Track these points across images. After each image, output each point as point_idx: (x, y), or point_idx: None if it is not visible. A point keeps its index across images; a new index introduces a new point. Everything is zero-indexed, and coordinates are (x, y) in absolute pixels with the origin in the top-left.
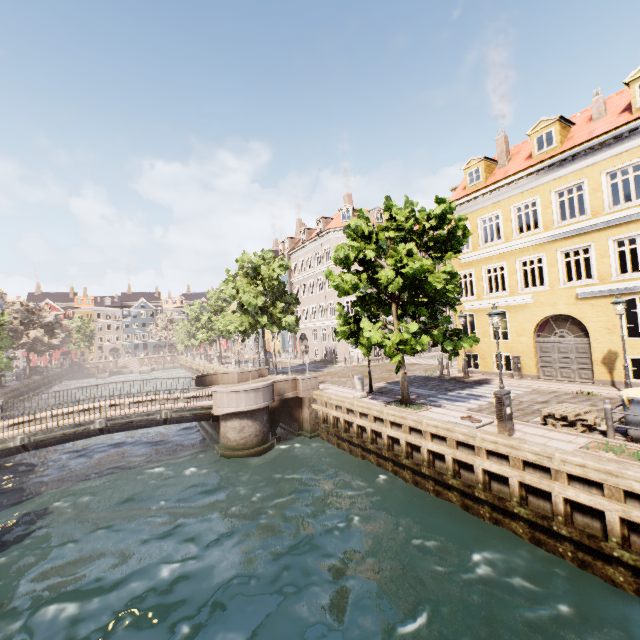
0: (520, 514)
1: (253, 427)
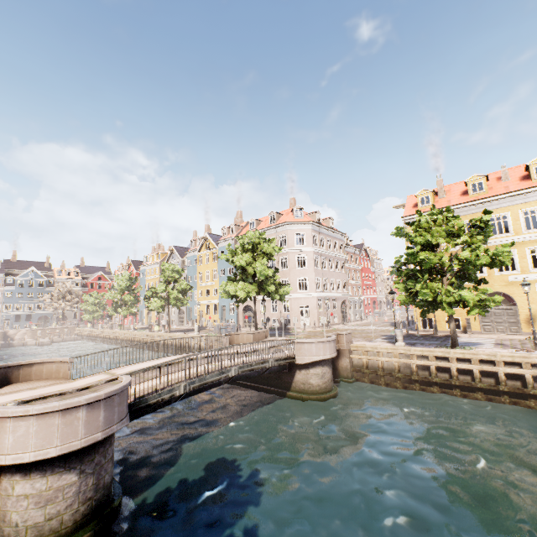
0: None
1: (329, 373)
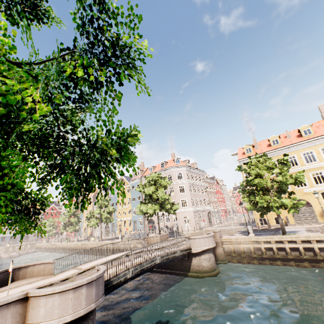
0: None
1: (213, 257)
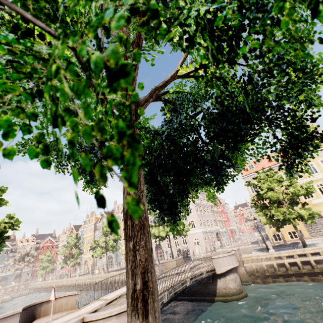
0: None
1: (238, 277)
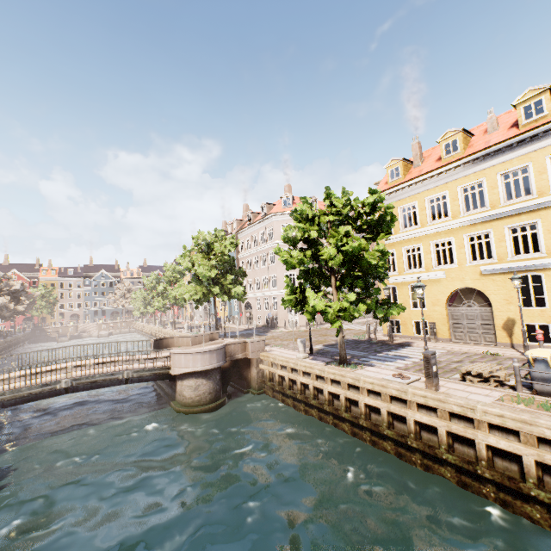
0: (448, 460)
1: (207, 385)
